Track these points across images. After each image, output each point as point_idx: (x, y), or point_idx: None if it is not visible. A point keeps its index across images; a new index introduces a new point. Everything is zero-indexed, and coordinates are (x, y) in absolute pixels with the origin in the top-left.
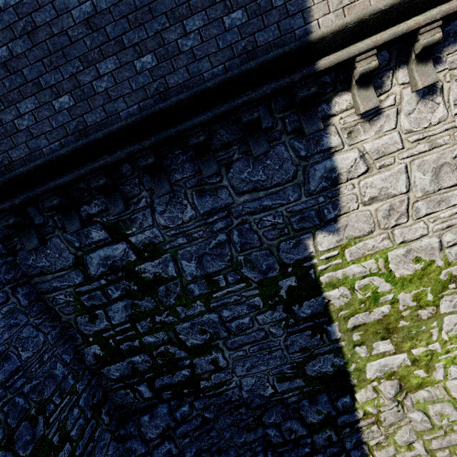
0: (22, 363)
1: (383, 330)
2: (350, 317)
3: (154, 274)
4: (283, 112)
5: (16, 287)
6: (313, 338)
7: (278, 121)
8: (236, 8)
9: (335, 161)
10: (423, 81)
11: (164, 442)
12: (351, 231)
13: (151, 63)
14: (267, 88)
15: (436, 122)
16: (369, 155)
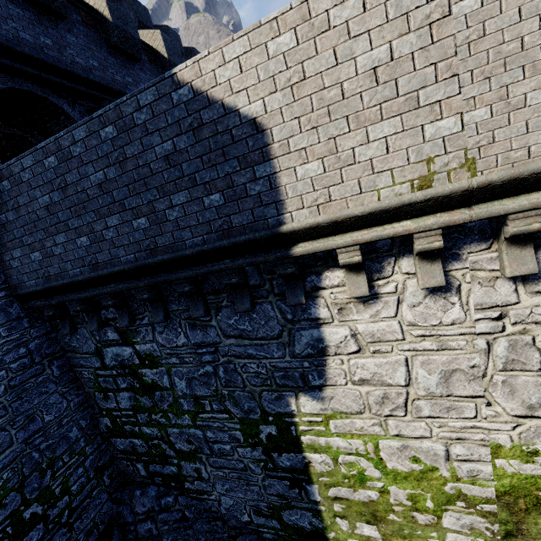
0: (44, 425)
1: (368, 514)
2: (332, 486)
3: (152, 380)
4: (271, 274)
5: (53, 360)
6: (291, 490)
7: (266, 281)
8: (215, 191)
9: (324, 332)
10: (424, 282)
11: (148, 520)
12: (337, 405)
13: (145, 225)
14: (242, 262)
15: (449, 322)
16: (362, 336)
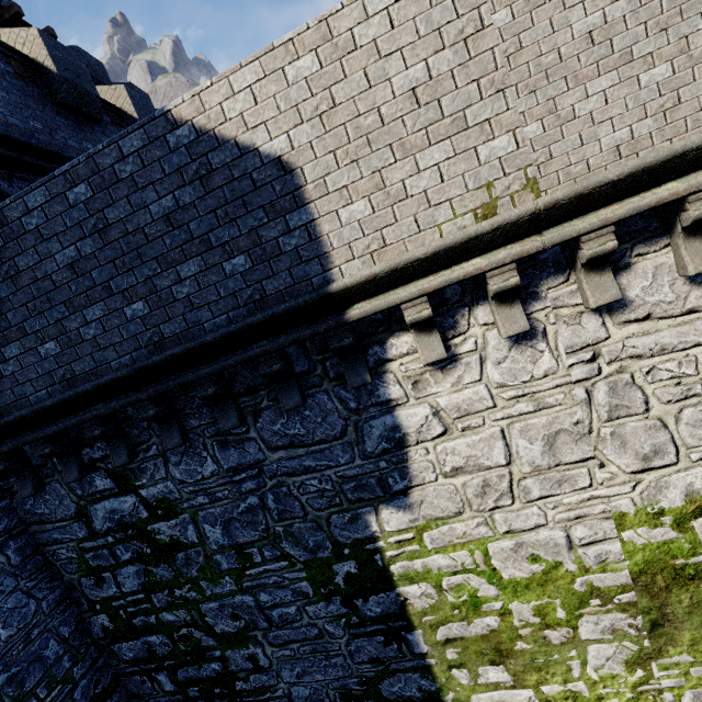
0: (1, 645)
1: (491, 651)
2: (440, 625)
3: (171, 537)
4: (322, 353)
5: (7, 540)
6: (387, 647)
7: (317, 363)
8: (238, 253)
9: (399, 417)
10: (506, 329)
11: None
12: (430, 510)
13: (143, 311)
14: (285, 340)
15: (541, 375)
16: (446, 412)
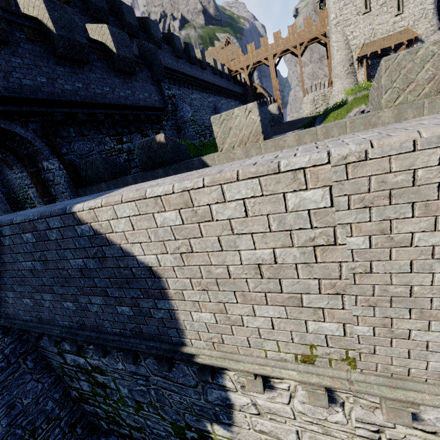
0: (24, 407)
1: None
2: None
3: (103, 381)
4: None
5: (26, 356)
6: None
7: None
8: (125, 305)
9: (230, 395)
10: (310, 401)
11: None
12: (243, 438)
13: (73, 307)
14: (155, 353)
15: (333, 421)
16: (261, 407)
